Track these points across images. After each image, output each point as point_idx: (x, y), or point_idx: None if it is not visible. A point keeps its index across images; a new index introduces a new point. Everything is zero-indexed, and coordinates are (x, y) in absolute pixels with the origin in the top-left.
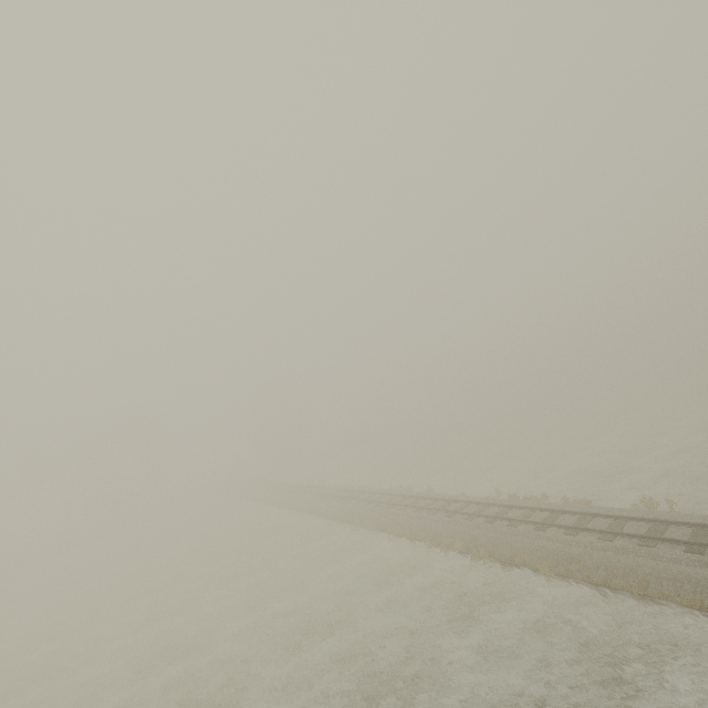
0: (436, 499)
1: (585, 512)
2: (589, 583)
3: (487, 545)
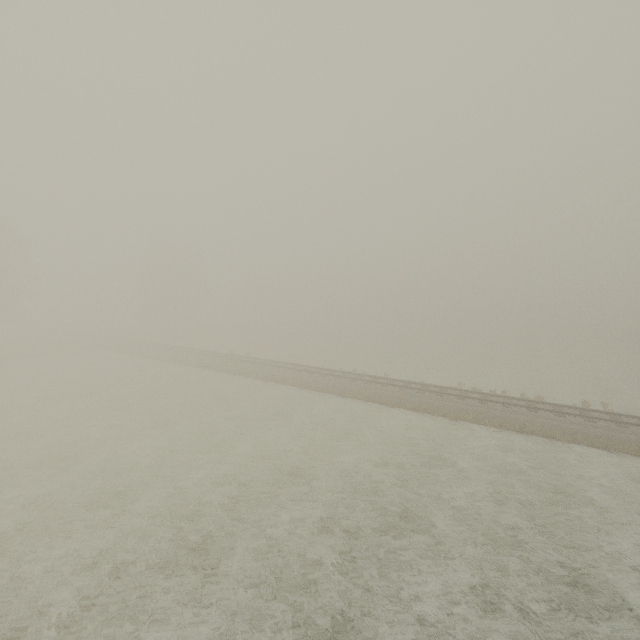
0: (410, 382)
1: (557, 404)
2: (593, 447)
3: (495, 419)
